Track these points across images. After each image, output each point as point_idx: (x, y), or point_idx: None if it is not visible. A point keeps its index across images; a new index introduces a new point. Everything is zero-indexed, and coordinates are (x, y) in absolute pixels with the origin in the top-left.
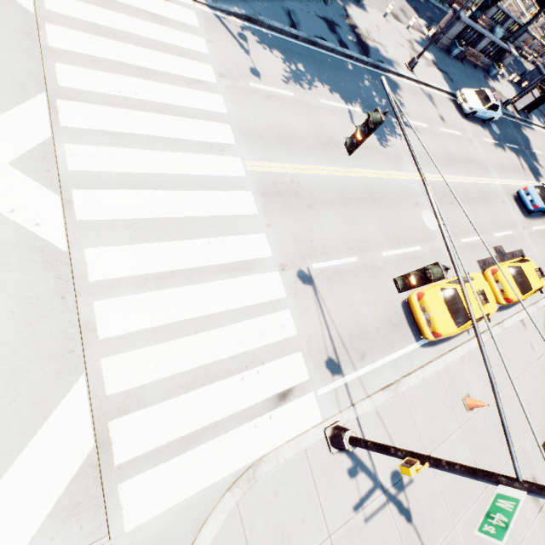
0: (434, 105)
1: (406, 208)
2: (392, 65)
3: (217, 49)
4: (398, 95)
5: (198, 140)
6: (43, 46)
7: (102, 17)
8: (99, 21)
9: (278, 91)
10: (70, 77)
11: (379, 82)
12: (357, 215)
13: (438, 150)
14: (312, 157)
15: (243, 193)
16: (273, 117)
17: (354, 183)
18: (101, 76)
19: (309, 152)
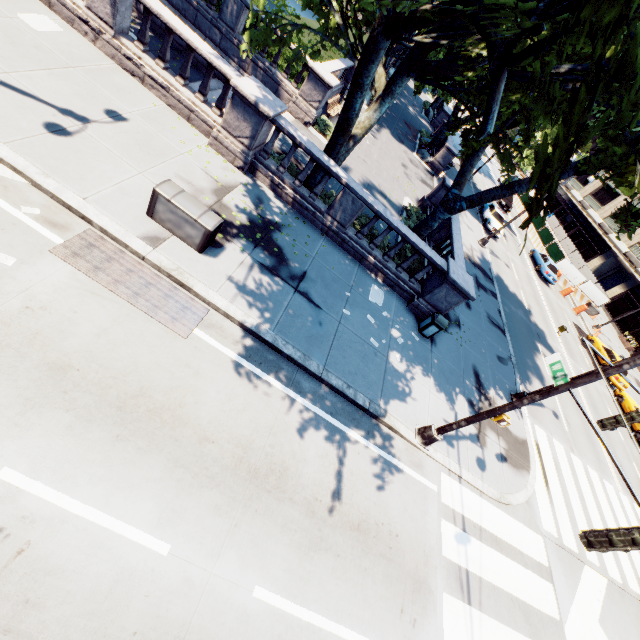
0: (498, 257)
1: (588, 387)
2: (486, 260)
3: (554, 433)
4: (508, 288)
5: (622, 513)
6: (623, 588)
7: (581, 520)
8: (585, 526)
9: (560, 409)
10: (632, 582)
11: (504, 293)
12: (610, 434)
13: (535, 304)
14: (591, 430)
15: (636, 509)
16: (580, 434)
17: (592, 413)
18: (620, 556)
19: (589, 428)
